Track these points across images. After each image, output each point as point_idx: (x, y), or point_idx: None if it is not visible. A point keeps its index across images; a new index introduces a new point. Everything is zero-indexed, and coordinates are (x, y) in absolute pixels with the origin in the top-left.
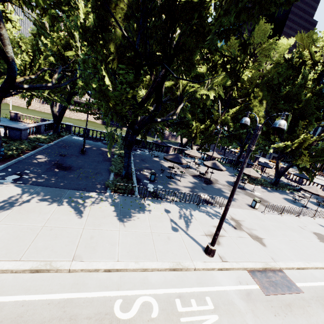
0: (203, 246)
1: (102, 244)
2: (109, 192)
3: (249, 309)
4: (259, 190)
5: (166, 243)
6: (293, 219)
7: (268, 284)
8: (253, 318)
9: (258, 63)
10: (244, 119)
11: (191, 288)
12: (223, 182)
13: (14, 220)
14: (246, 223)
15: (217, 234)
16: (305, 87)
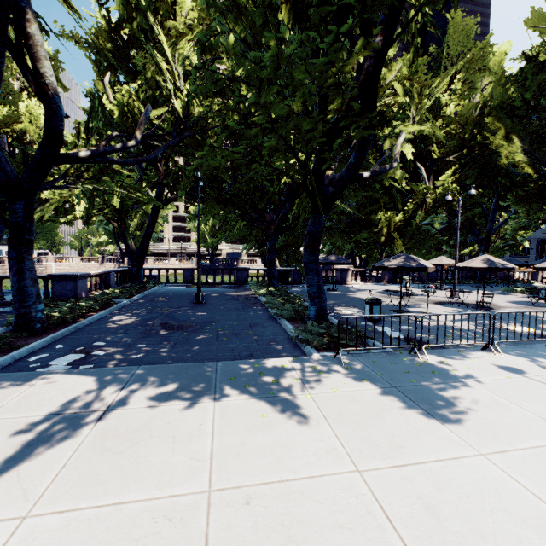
0: None
1: (511, 540)
2: (314, 351)
3: None
4: None
5: None
6: None
7: None
8: None
9: (470, 85)
10: None
11: None
12: (507, 304)
13: (92, 485)
14: None
15: None
16: None
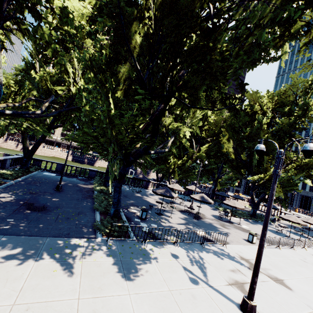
0: (236, 302)
1: None
2: (100, 236)
3: None
4: (244, 223)
5: (194, 305)
6: (290, 252)
7: None
8: None
9: (221, 111)
10: (260, 146)
11: None
12: (210, 216)
13: None
14: None
15: (255, 281)
16: (261, 129)
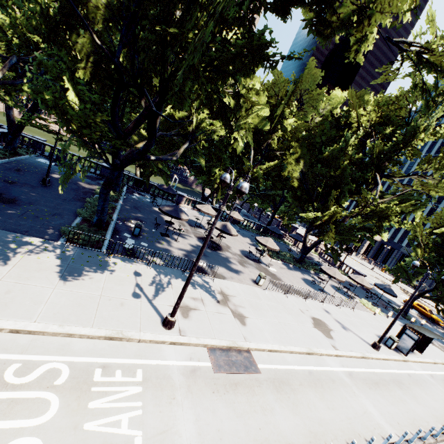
0: (164, 318)
1: (20, 301)
2: (62, 240)
3: (186, 384)
4: (278, 266)
5: (116, 310)
6: (298, 301)
7: (224, 362)
8: (186, 393)
9: (304, 113)
10: (224, 175)
11: (124, 359)
12: (236, 250)
13: None
14: (237, 299)
15: (178, 303)
16: (344, 152)
